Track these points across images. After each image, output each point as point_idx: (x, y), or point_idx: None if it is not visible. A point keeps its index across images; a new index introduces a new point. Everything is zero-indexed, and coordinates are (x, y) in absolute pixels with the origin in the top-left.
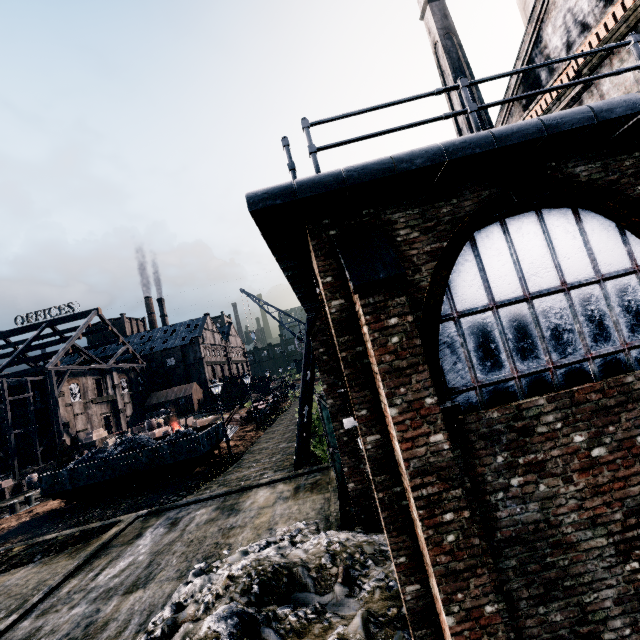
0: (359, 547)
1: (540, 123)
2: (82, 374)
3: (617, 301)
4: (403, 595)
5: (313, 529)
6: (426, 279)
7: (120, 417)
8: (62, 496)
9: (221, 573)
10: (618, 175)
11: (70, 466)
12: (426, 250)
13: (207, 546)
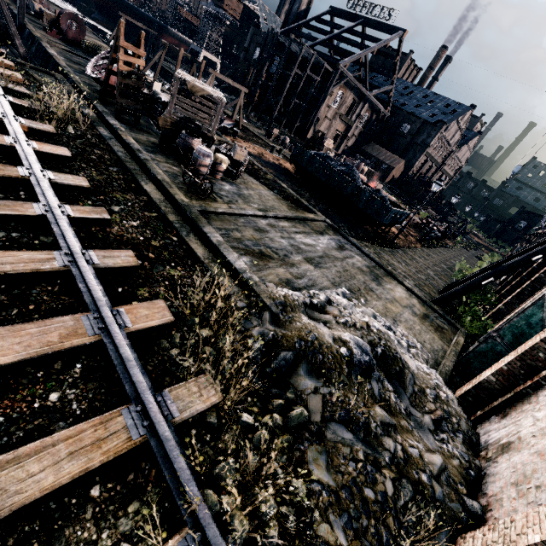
0: (458, 416)
1: None
2: (351, 88)
3: None
4: (534, 544)
5: (424, 357)
6: None
7: (343, 142)
8: (297, 167)
9: (358, 312)
10: None
11: (312, 152)
12: None
13: (353, 284)
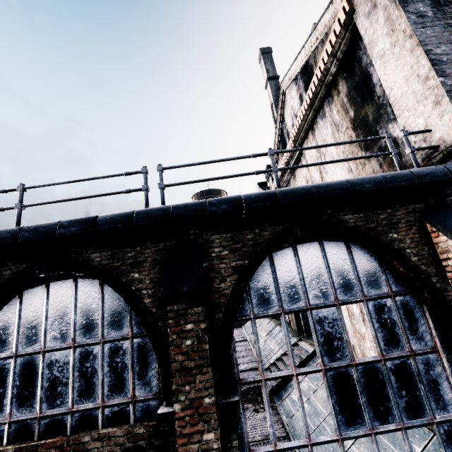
0: None
1: (17, 232)
2: None
3: (109, 362)
4: None
5: None
6: None
7: None
8: None
9: None
10: (121, 263)
11: None
12: None
13: None
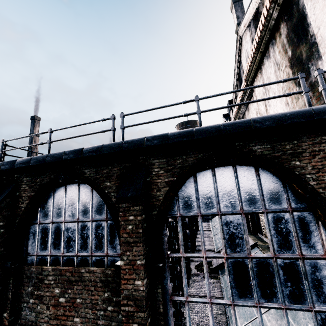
0: None
1: (45, 157)
2: None
3: (95, 232)
4: None
5: None
6: (24, 207)
7: None
8: None
9: None
10: (100, 176)
11: None
12: (28, 195)
13: None
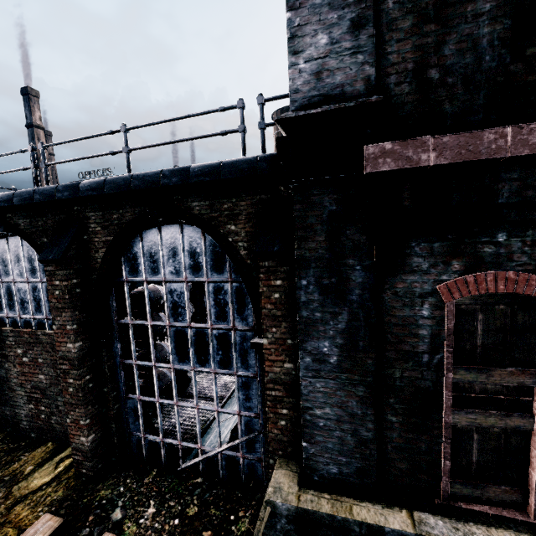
0: None
1: None
2: None
3: (46, 294)
4: None
5: None
6: None
7: None
8: None
9: None
10: (36, 229)
11: None
12: None
13: None
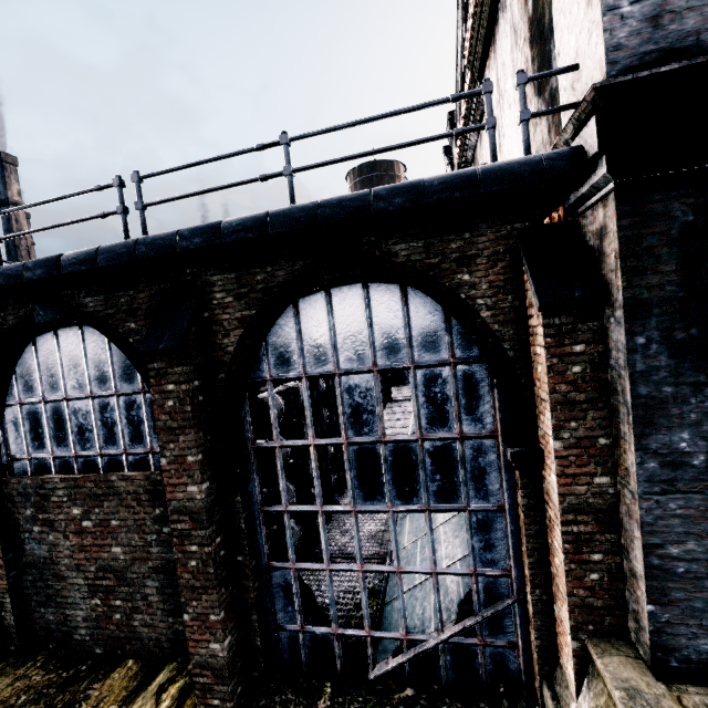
0: None
1: None
2: None
3: (126, 414)
4: None
5: None
6: None
7: None
8: None
9: None
10: (115, 310)
11: None
12: None
13: None
